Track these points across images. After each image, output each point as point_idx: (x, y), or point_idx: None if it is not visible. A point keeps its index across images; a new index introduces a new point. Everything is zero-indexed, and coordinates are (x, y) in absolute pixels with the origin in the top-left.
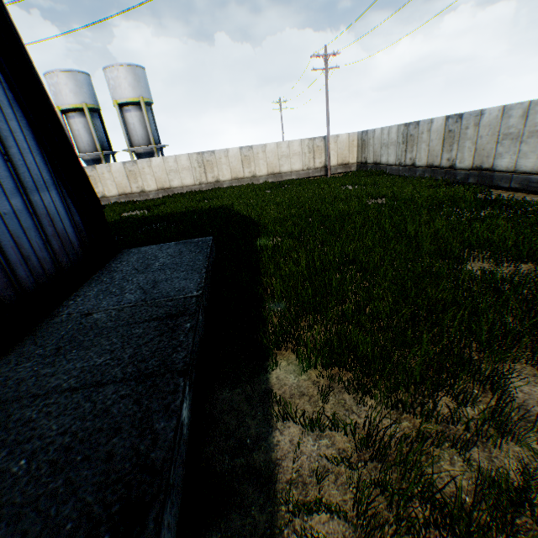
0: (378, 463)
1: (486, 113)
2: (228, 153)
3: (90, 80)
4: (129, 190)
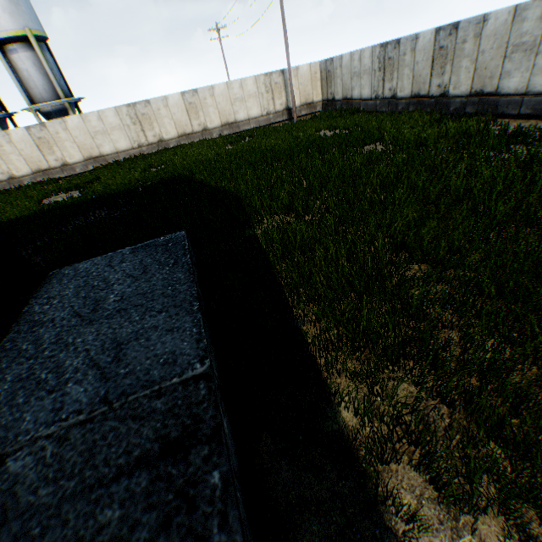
0: None
1: (491, 18)
2: (167, 102)
3: None
4: (46, 165)
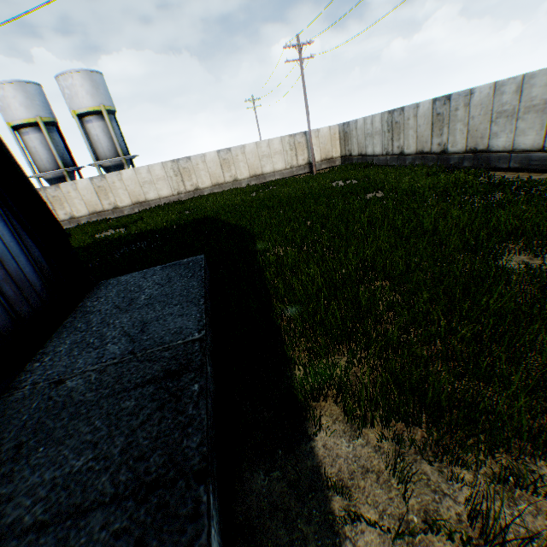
0: None
1: (476, 91)
2: (205, 158)
3: (42, 90)
4: (101, 208)
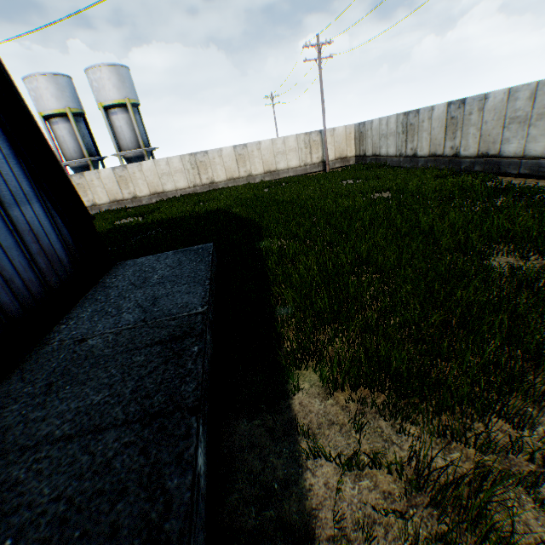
0: (433, 509)
1: (490, 96)
2: (221, 152)
3: (72, 83)
4: (121, 196)
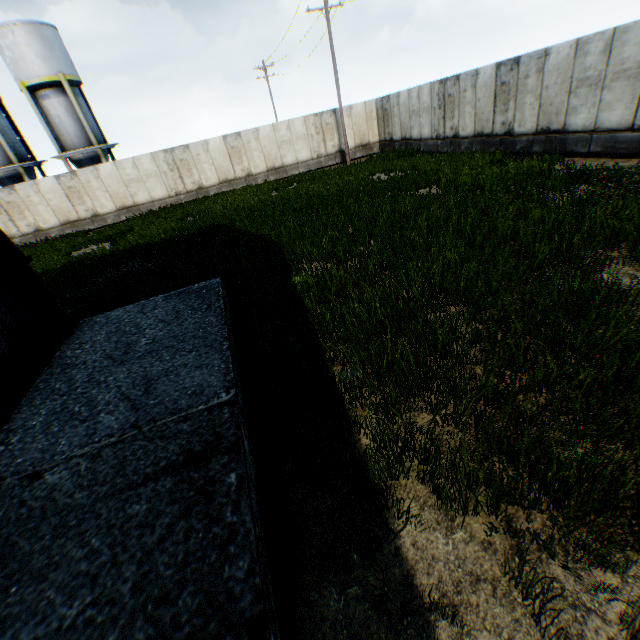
0: None
1: (553, 52)
2: (208, 146)
3: None
4: (76, 216)
